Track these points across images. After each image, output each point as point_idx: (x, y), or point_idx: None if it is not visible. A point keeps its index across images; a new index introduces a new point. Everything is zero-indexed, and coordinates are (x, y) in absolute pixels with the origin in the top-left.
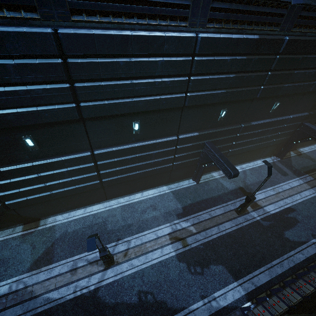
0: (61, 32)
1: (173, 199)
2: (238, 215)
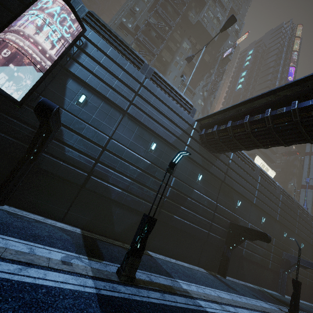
0: None
1: None
2: None
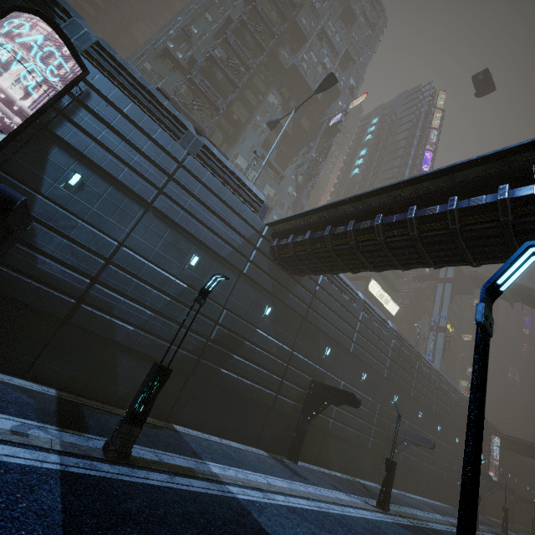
0: (438, 382)
1: (456, 511)
2: (507, 533)
